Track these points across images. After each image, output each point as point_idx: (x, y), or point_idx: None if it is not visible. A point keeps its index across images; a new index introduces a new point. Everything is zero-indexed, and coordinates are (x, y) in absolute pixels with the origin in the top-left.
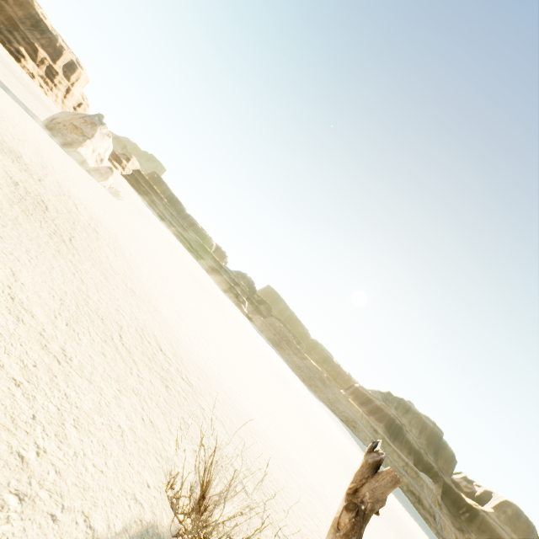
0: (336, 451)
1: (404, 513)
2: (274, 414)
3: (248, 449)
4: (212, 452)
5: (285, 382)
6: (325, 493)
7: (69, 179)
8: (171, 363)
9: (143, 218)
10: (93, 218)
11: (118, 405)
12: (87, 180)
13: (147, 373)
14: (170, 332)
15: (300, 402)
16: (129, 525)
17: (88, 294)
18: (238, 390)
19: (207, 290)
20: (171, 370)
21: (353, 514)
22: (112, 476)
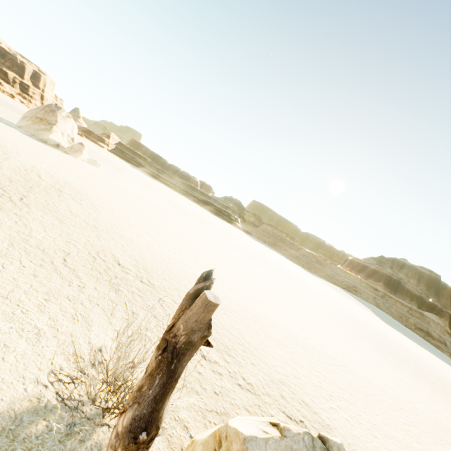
0: (335, 312)
1: (413, 346)
2: (260, 294)
3: (216, 324)
4: (124, 330)
5: (280, 270)
6: (313, 344)
7: (37, 159)
8: (129, 272)
9: (128, 177)
10: (59, 182)
11: (40, 311)
12: (61, 158)
13: (93, 283)
14: (136, 250)
15: (296, 282)
16: (19, 404)
17: (30, 234)
18: (216, 282)
19: (197, 217)
20: (128, 277)
21: (160, 351)
22: (9, 367)
